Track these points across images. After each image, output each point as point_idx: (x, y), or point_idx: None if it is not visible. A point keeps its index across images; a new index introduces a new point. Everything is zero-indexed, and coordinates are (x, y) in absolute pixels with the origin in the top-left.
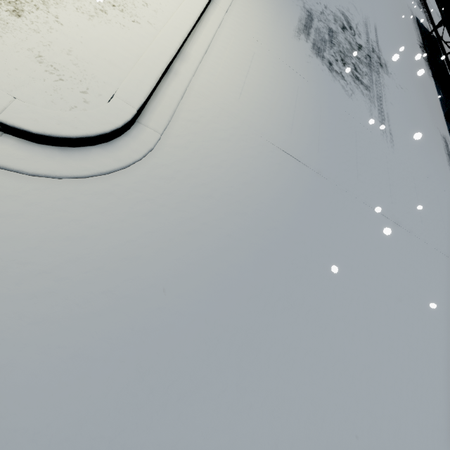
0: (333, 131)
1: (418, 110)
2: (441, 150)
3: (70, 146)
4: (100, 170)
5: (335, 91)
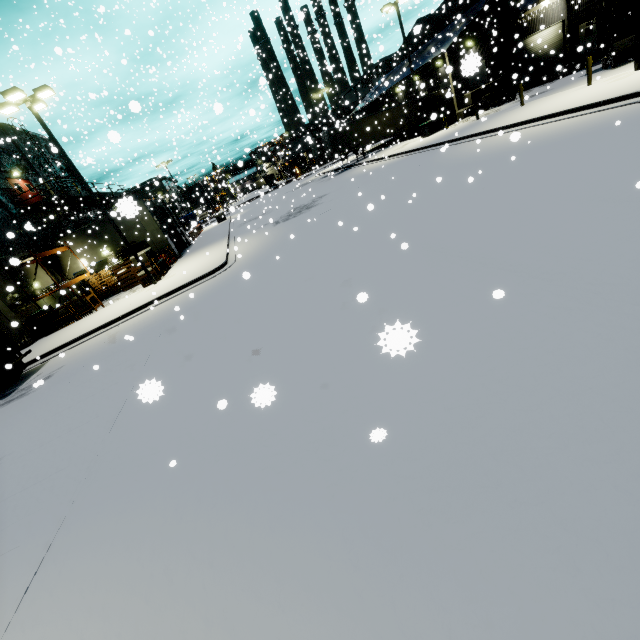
0: None
1: None
2: (3, 410)
3: None
4: None
5: None
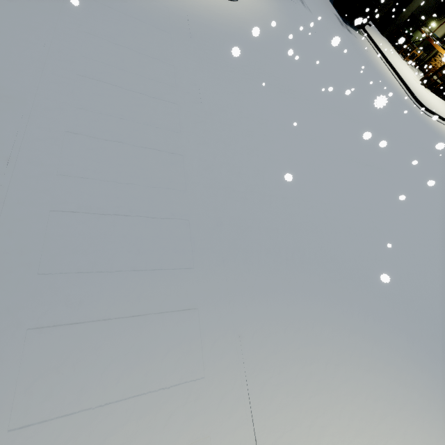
0: (285, 2)
1: (317, 1)
2: (336, 20)
3: None
4: None
5: None
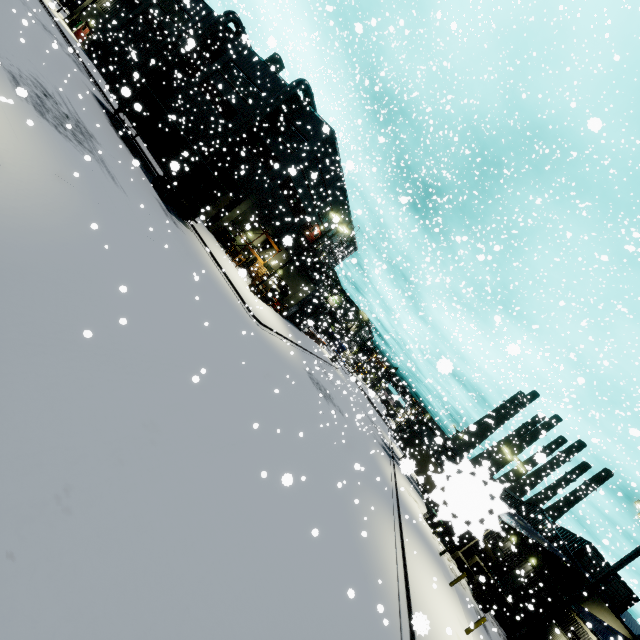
0: (87, 177)
1: (133, 177)
2: (159, 207)
3: None
4: None
5: (72, 149)
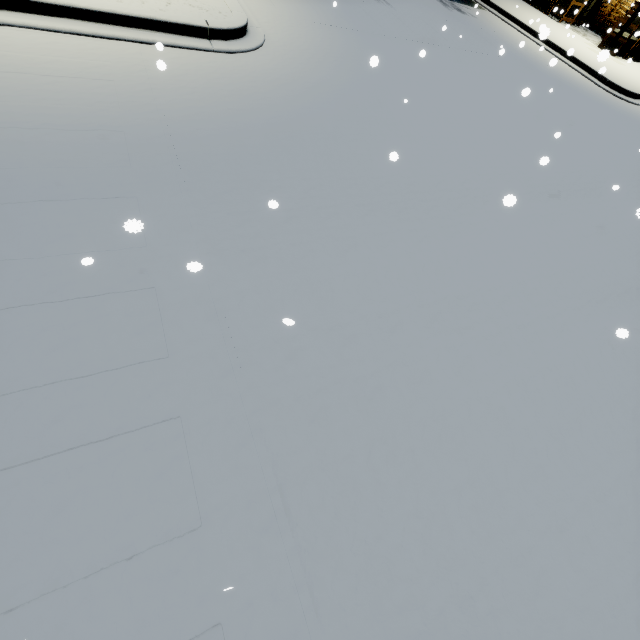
0: (344, 8)
1: None
2: (433, 0)
3: (236, 39)
4: (256, 44)
5: None
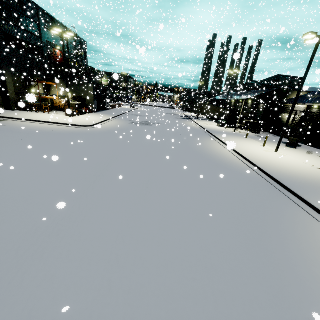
0: None
1: None
2: None
3: None
4: None
5: None
